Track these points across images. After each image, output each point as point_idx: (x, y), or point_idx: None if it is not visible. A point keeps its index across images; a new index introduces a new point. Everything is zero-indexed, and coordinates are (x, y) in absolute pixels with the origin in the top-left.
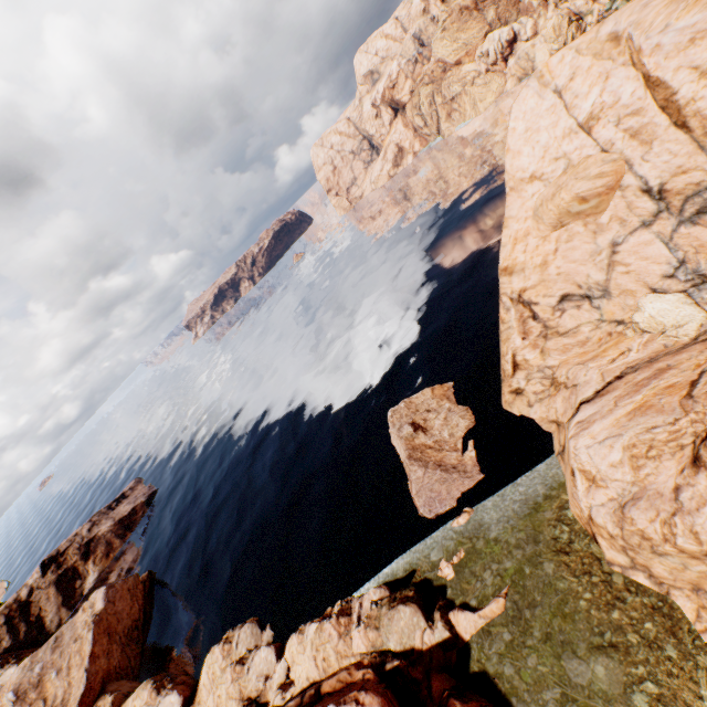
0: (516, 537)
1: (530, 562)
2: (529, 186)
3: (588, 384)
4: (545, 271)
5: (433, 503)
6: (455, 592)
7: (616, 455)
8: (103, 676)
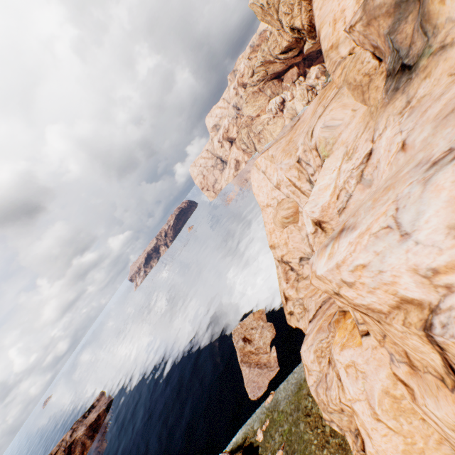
0: (290, 408)
1: (295, 424)
2: (267, 208)
3: (311, 311)
4: (287, 246)
5: (255, 390)
6: (262, 449)
7: (312, 356)
8: None
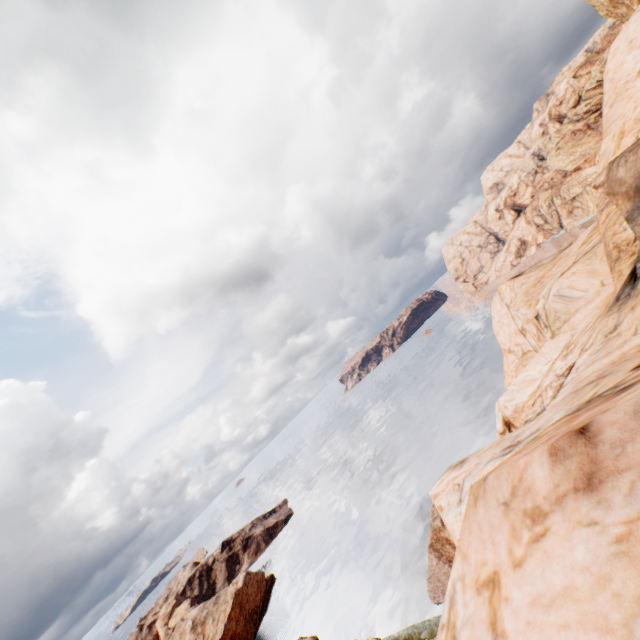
0: None
1: None
2: (509, 355)
3: None
4: None
5: (437, 591)
6: None
7: None
8: (231, 634)
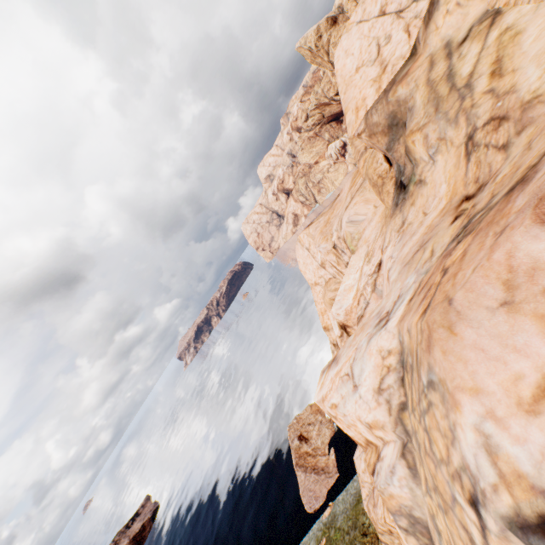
0: (347, 524)
1: (351, 544)
2: (316, 287)
3: None
4: None
5: (312, 500)
6: None
7: (363, 464)
8: None
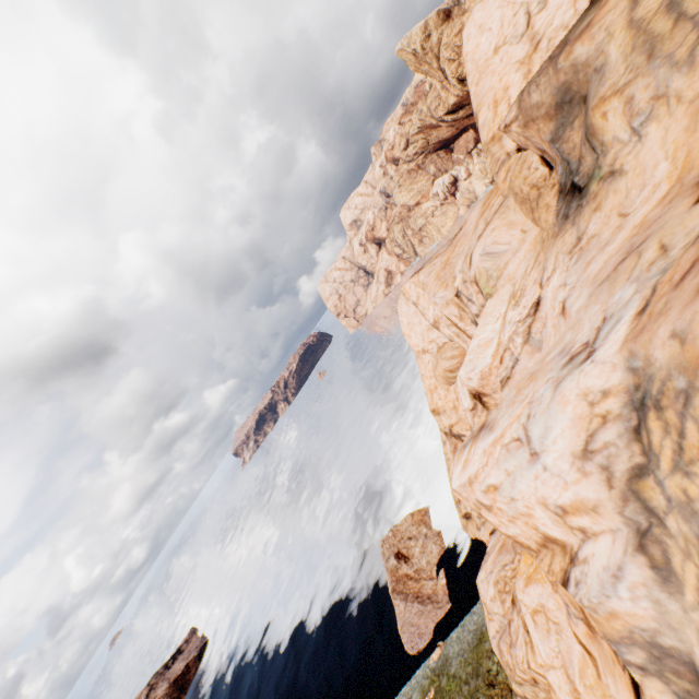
0: (466, 671)
1: (472, 698)
2: (424, 356)
3: None
4: (457, 412)
5: (414, 638)
6: None
7: (492, 590)
8: None
